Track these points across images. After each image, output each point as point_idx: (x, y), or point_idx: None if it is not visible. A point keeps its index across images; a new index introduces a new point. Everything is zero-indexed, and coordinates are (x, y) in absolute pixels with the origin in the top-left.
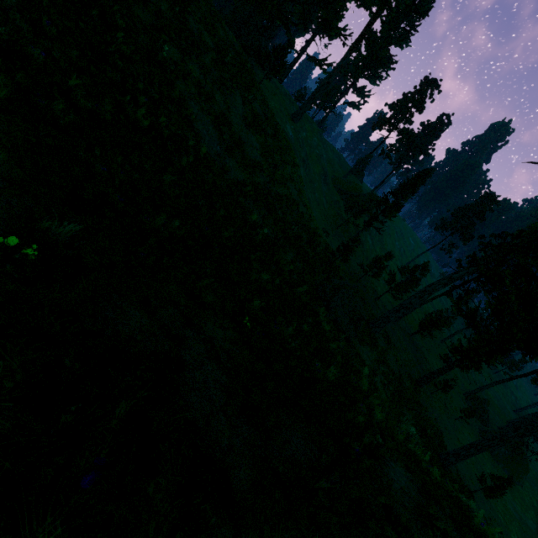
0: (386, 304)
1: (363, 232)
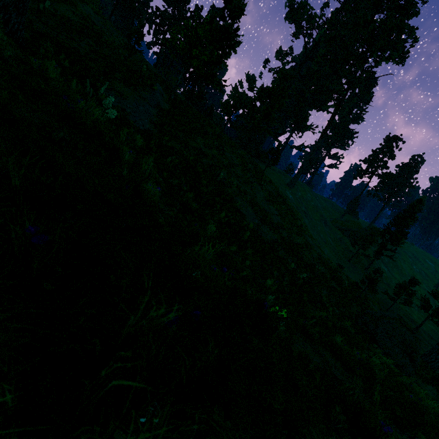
0: (430, 334)
1: (375, 261)
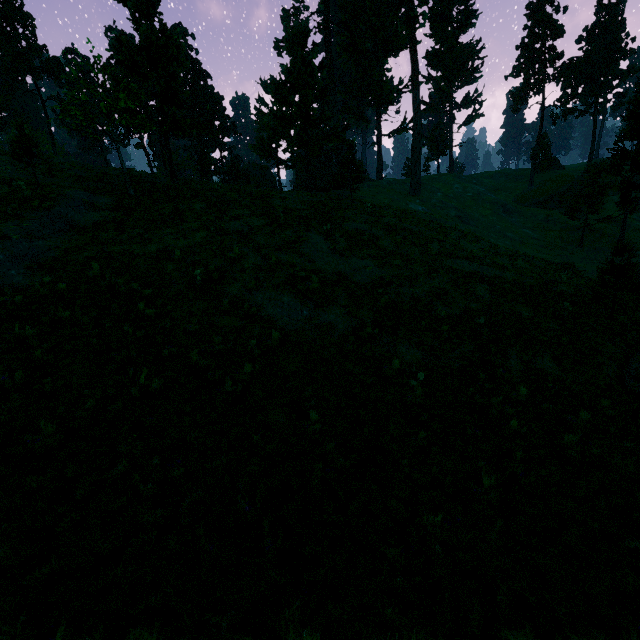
0: None
1: (631, 217)
